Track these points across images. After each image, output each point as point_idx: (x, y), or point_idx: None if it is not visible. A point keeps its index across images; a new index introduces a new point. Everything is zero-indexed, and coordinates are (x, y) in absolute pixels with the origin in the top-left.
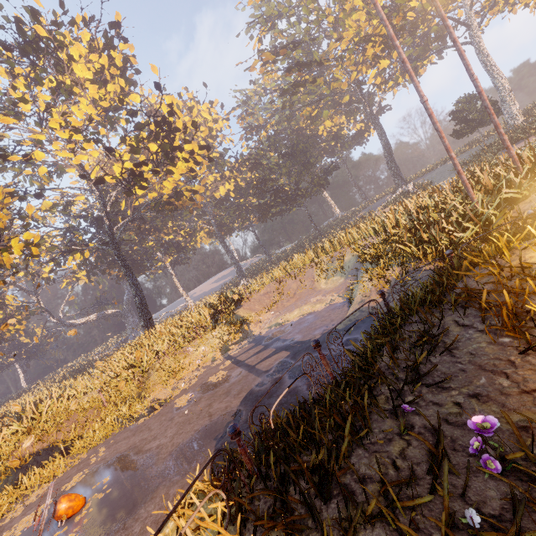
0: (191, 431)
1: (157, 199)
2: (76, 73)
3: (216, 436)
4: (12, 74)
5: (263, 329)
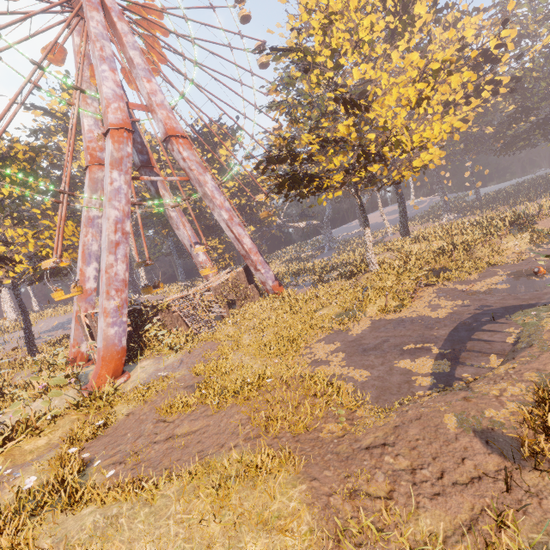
0: None
1: None
2: (414, 11)
3: None
4: None
5: None
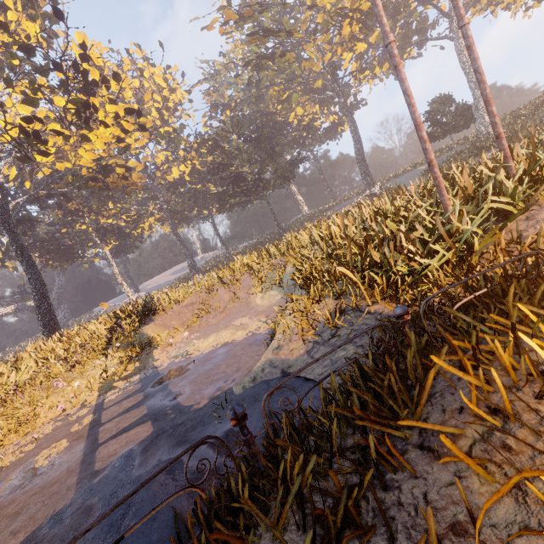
0: None
1: (72, 172)
2: None
3: None
4: None
5: (168, 358)
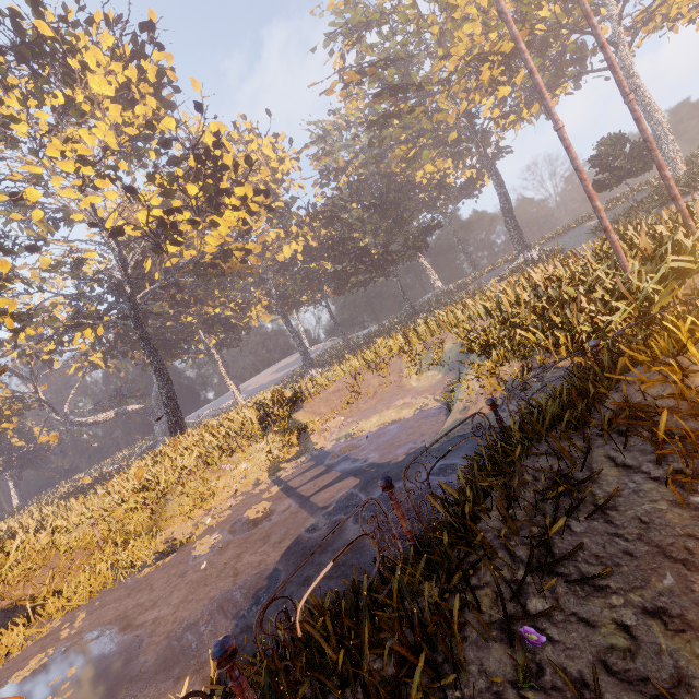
0: (204, 599)
1: (197, 260)
2: (92, 87)
3: (237, 613)
4: (4, 85)
5: (329, 441)
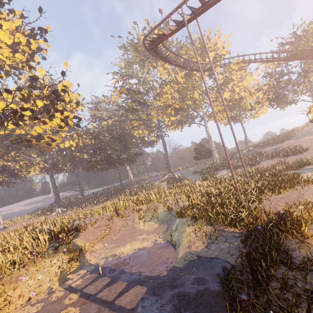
0: None
1: (22, 136)
2: None
3: None
4: None
5: (99, 259)
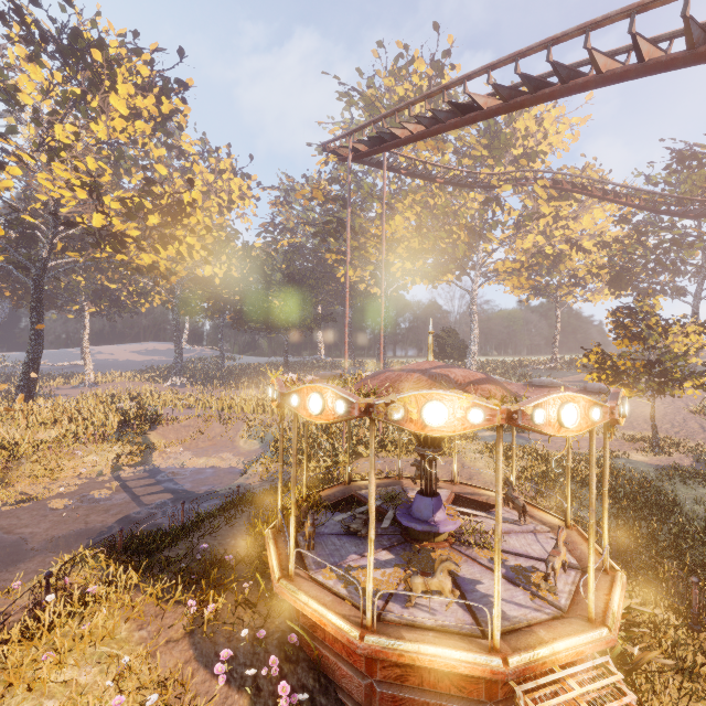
0: (67, 529)
1: (125, 263)
2: (111, 101)
3: (89, 537)
4: (31, 57)
5: (165, 462)
